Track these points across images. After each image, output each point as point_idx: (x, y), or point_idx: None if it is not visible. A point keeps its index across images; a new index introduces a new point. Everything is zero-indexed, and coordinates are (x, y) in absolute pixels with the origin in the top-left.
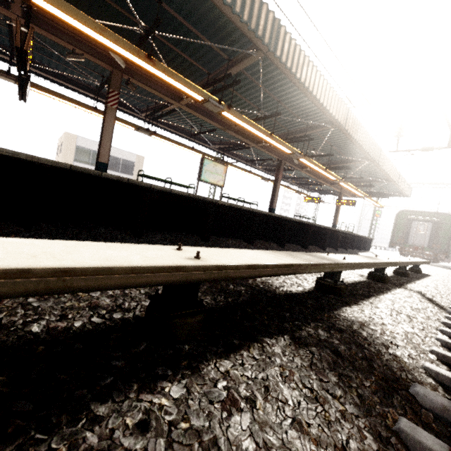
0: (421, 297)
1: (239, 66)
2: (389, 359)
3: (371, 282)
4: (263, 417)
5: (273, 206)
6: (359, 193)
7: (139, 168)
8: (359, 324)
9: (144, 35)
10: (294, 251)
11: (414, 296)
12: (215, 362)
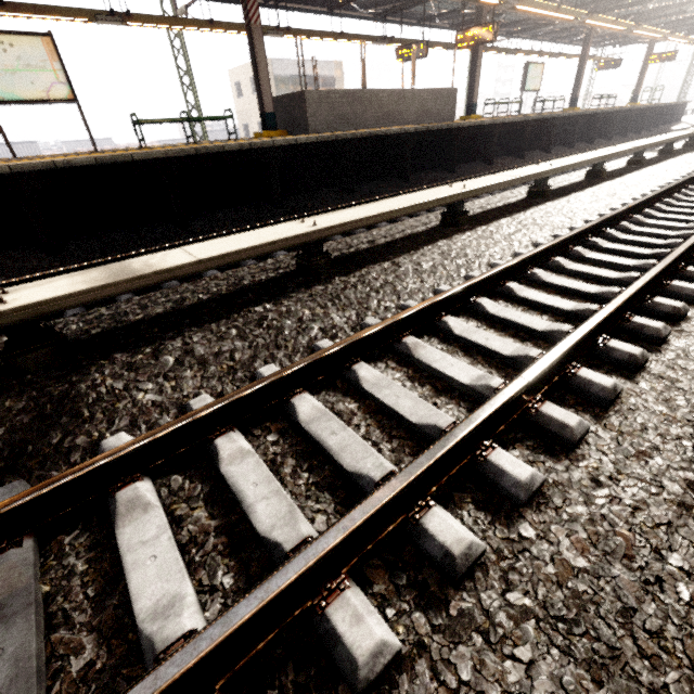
0: None
1: None
2: None
3: None
4: None
5: (576, 96)
6: (686, 41)
7: (339, 83)
8: None
9: None
10: (619, 141)
11: None
12: (685, 154)
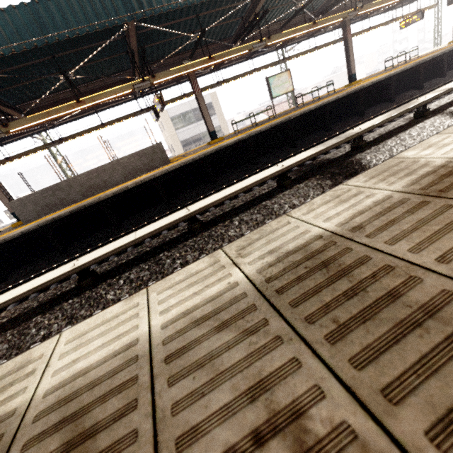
0: (445, 117)
1: (262, 1)
2: (359, 168)
3: (409, 123)
4: (305, 189)
5: (351, 73)
6: None
7: (216, 104)
8: (355, 160)
9: (198, 41)
10: (376, 112)
11: (435, 120)
12: (295, 186)
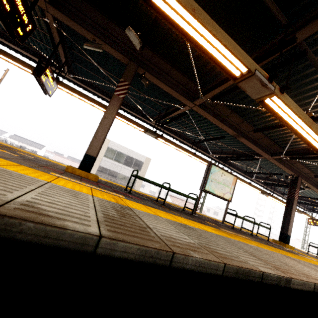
0: None
1: (313, 25)
2: None
3: None
4: None
5: (287, 232)
6: None
7: (145, 166)
8: None
9: None
10: None
11: None
12: None
